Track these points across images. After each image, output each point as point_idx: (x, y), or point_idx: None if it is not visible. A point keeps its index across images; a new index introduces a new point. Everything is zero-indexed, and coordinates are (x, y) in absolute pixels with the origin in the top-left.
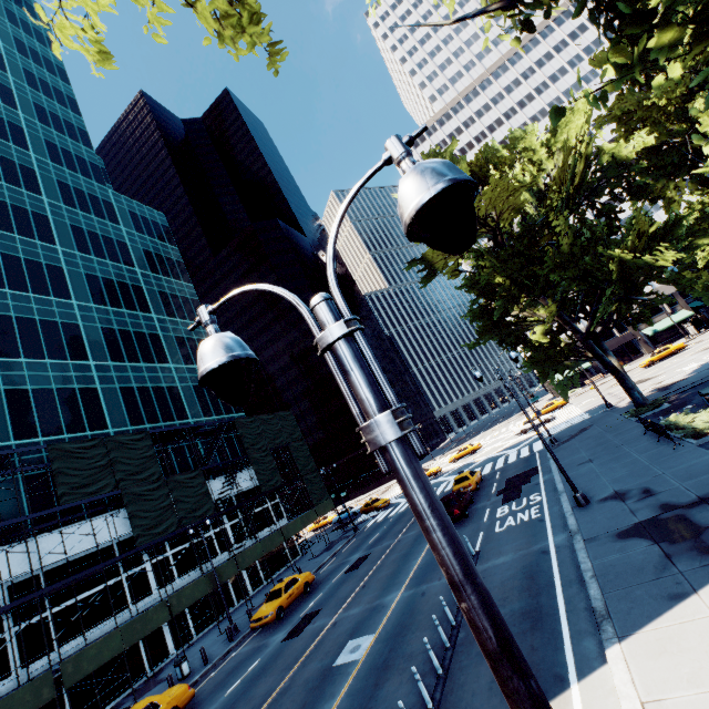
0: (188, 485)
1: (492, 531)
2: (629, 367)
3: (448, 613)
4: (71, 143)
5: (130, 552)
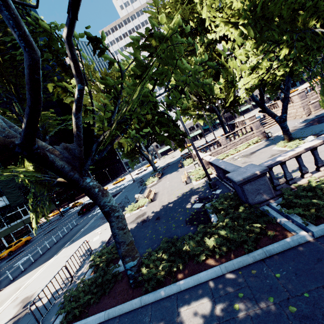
0: None
1: (88, 216)
2: None
3: (47, 245)
4: None
5: None
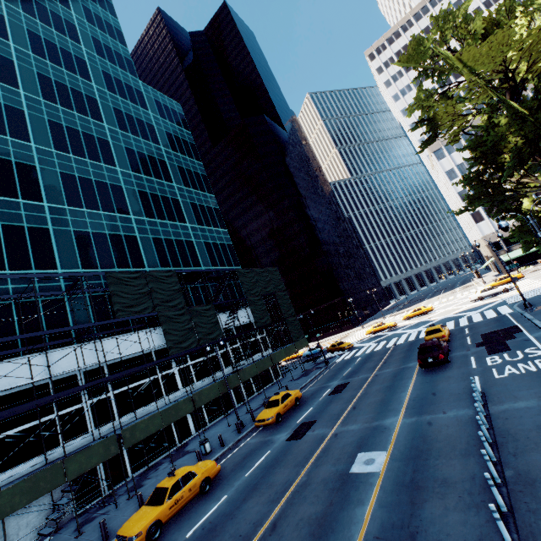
0: (204, 315)
1: (490, 376)
2: None
3: (487, 448)
4: (110, 40)
5: (165, 358)
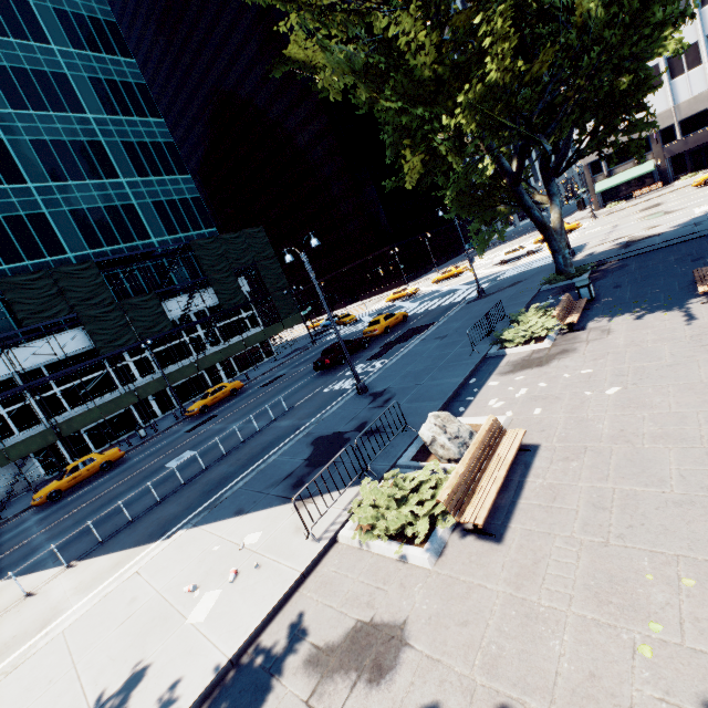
0: (143, 307)
1: (323, 389)
2: (698, 177)
3: (200, 461)
4: None
5: (95, 359)
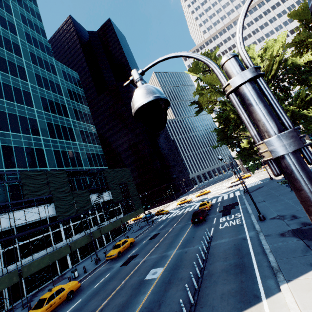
0: (82, 196)
1: (218, 227)
2: None
3: (199, 261)
4: (37, 35)
5: (54, 222)
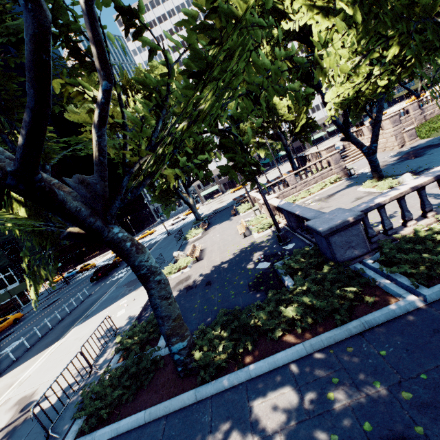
0: None
1: (106, 283)
2: None
3: (48, 324)
4: None
5: None
